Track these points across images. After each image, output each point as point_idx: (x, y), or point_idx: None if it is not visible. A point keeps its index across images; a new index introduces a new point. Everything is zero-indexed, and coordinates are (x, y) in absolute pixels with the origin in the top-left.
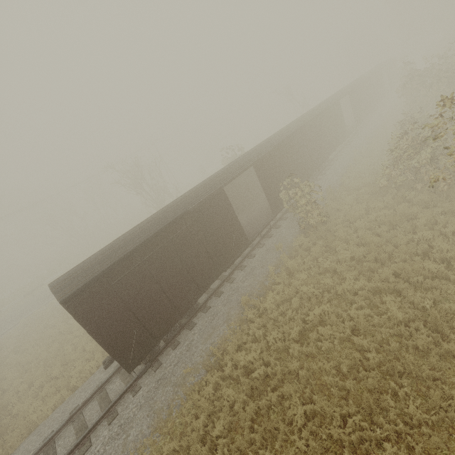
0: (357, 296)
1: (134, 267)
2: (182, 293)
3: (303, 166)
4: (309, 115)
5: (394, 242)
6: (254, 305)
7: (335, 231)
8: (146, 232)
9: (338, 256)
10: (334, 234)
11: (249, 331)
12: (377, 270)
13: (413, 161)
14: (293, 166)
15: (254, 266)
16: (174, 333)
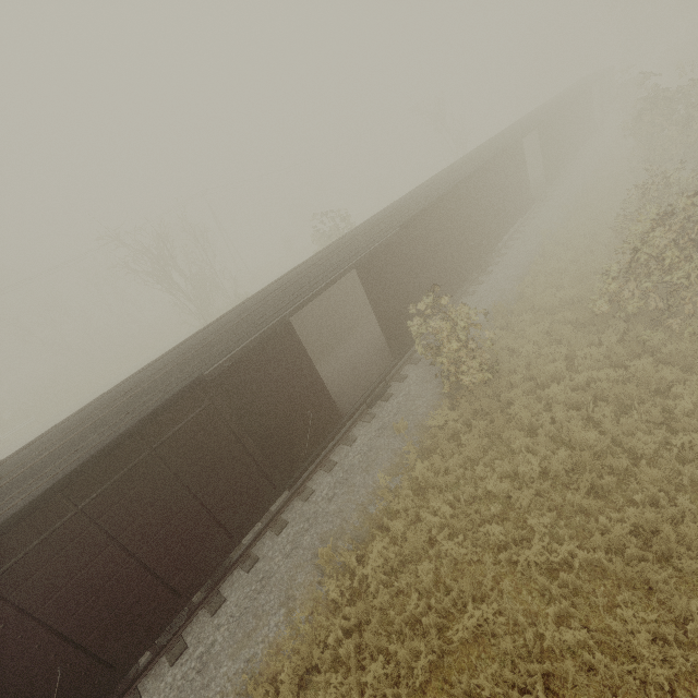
0: (556, 582)
1: (56, 528)
2: (188, 554)
3: (453, 263)
4: (468, 164)
5: (628, 446)
6: (344, 562)
7: (508, 399)
8: (99, 434)
9: (513, 462)
10: (507, 411)
11: (329, 637)
12: (595, 512)
13: (669, 276)
14: (434, 264)
15: (351, 466)
16: (174, 631)
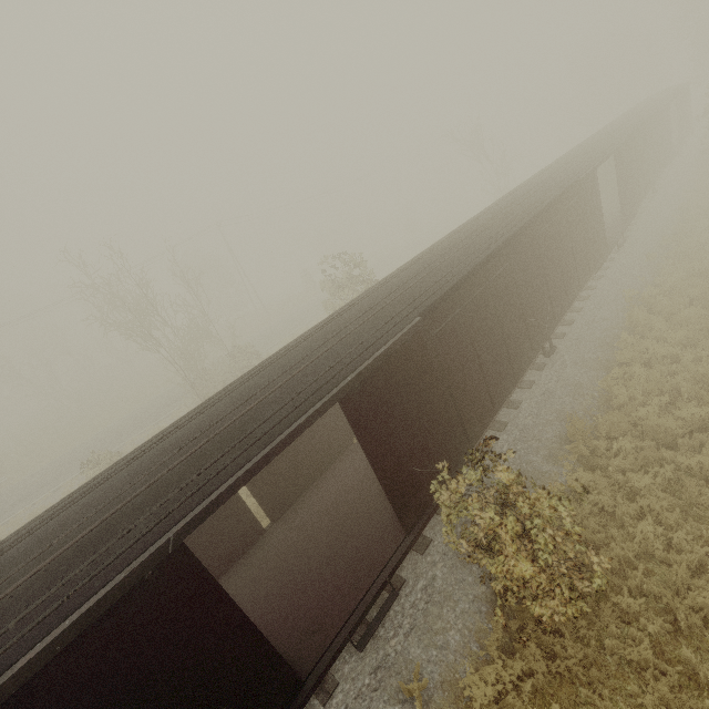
0: None
1: None
2: None
3: (504, 352)
4: (525, 204)
5: None
6: None
7: (618, 648)
8: None
9: None
10: None
11: None
12: None
13: None
14: (477, 360)
15: None
16: None
